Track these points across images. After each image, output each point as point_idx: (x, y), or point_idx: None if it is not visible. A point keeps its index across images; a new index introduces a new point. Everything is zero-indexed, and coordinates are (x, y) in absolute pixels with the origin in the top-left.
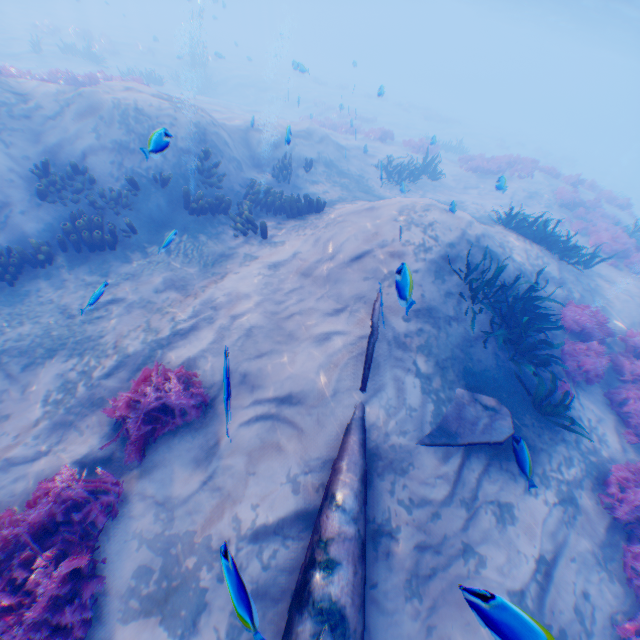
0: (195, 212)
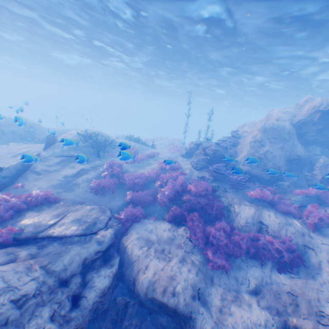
0: (23, 139)
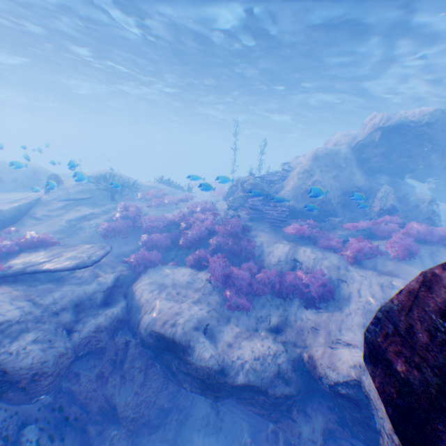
0: (24, 186)
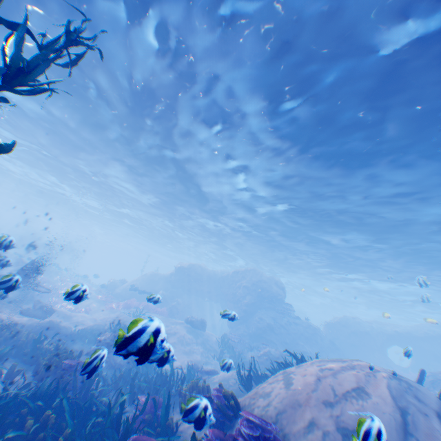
0: None
